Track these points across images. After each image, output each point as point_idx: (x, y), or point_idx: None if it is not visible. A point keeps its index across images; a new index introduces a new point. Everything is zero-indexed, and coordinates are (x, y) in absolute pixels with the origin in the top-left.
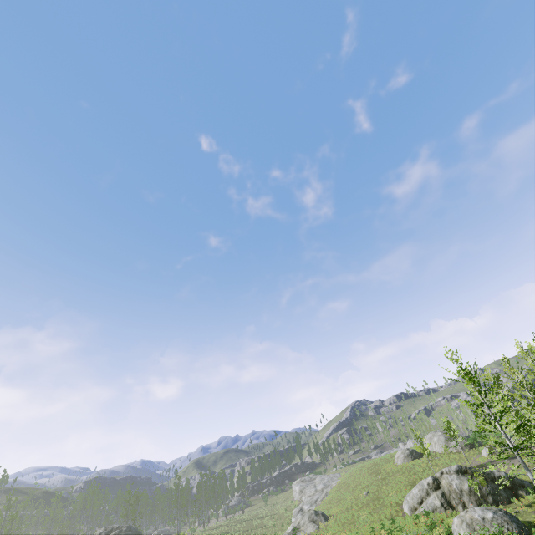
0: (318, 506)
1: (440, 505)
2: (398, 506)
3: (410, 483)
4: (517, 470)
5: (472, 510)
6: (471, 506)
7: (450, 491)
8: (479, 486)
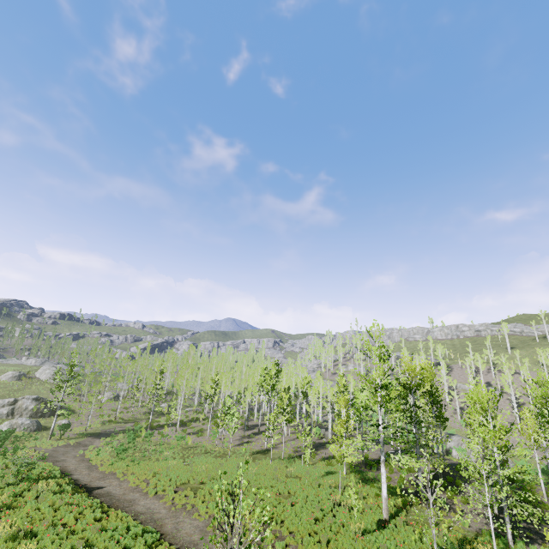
0: None
1: (6, 413)
2: None
3: None
4: (73, 402)
5: (21, 419)
6: (25, 416)
7: (20, 408)
8: (40, 408)
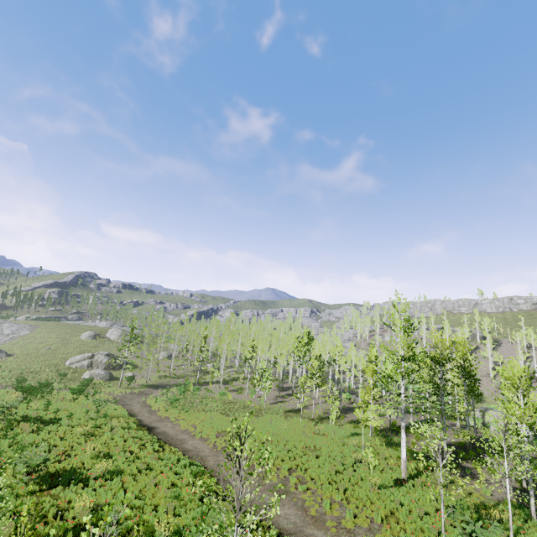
0: (0, 344)
1: (87, 365)
2: (64, 360)
3: (81, 351)
4: (136, 359)
5: (98, 370)
6: (101, 368)
7: (96, 361)
8: (111, 362)
